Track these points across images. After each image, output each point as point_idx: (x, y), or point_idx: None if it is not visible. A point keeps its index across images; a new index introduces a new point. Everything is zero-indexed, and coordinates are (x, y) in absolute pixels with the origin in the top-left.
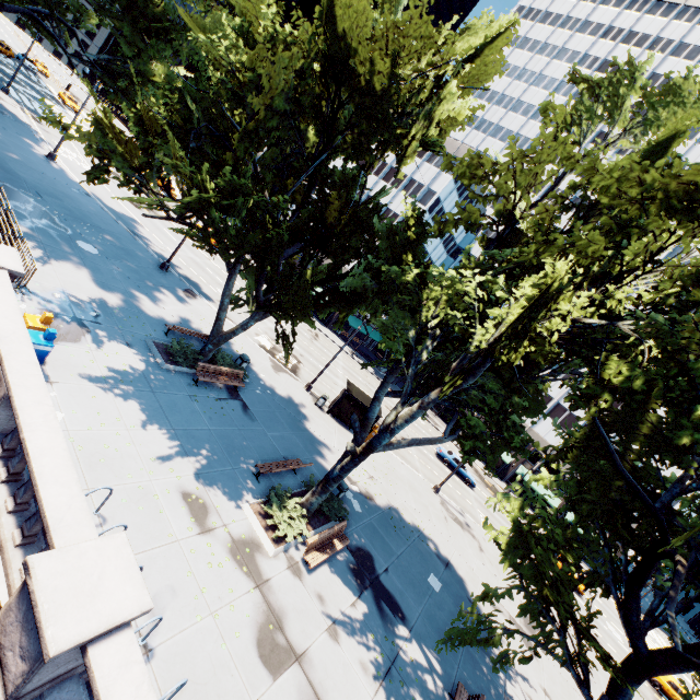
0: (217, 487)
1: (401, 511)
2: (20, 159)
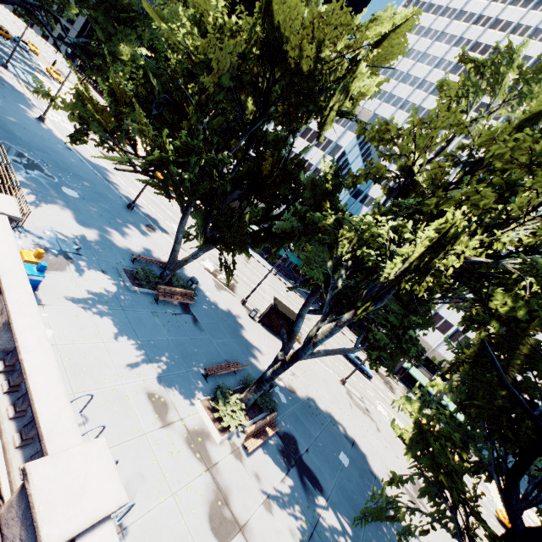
0: (174, 387)
1: (317, 401)
2: (16, 121)
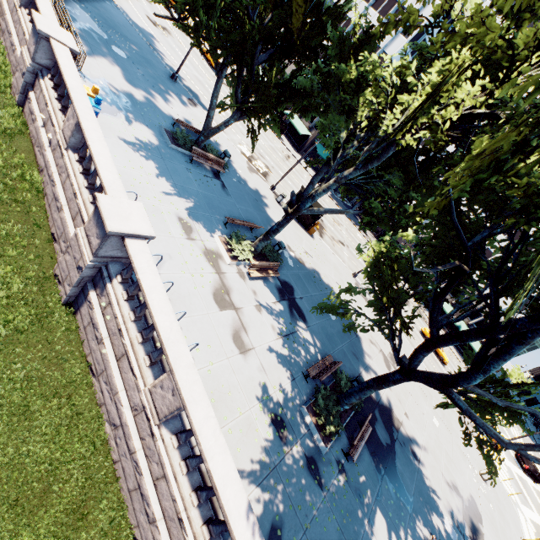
0: (199, 221)
1: (323, 277)
2: None
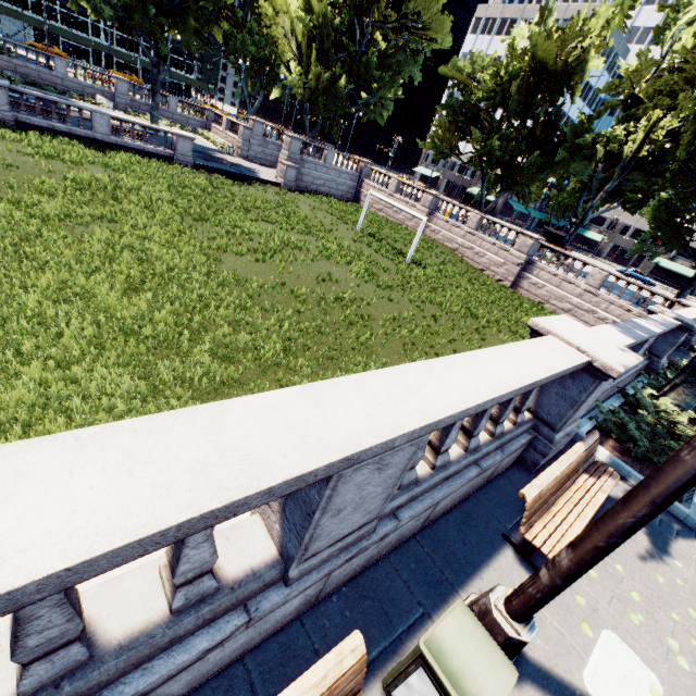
0: None
1: None
2: None
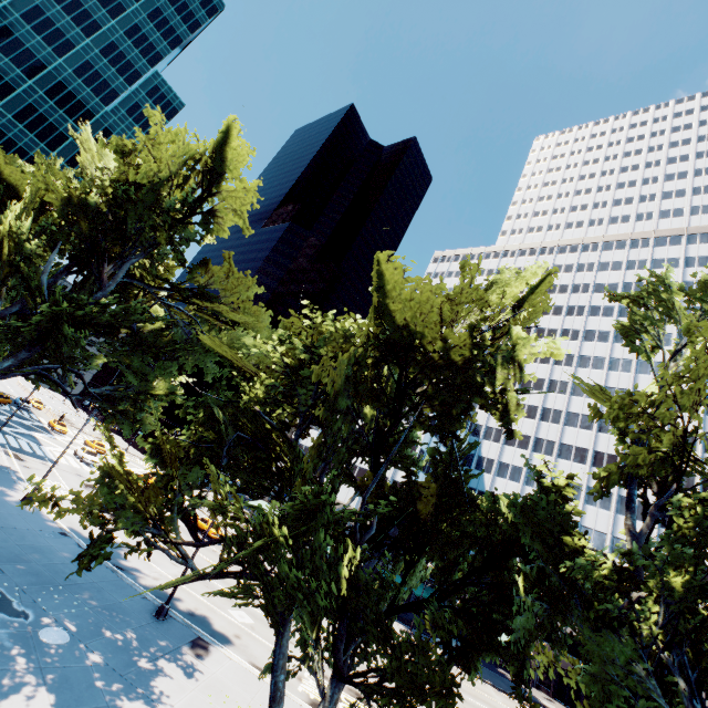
0: None
1: None
2: None
